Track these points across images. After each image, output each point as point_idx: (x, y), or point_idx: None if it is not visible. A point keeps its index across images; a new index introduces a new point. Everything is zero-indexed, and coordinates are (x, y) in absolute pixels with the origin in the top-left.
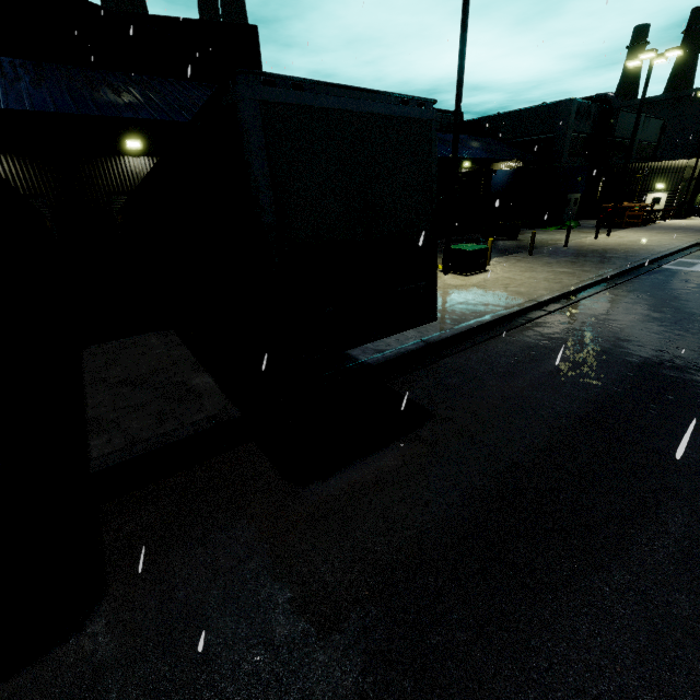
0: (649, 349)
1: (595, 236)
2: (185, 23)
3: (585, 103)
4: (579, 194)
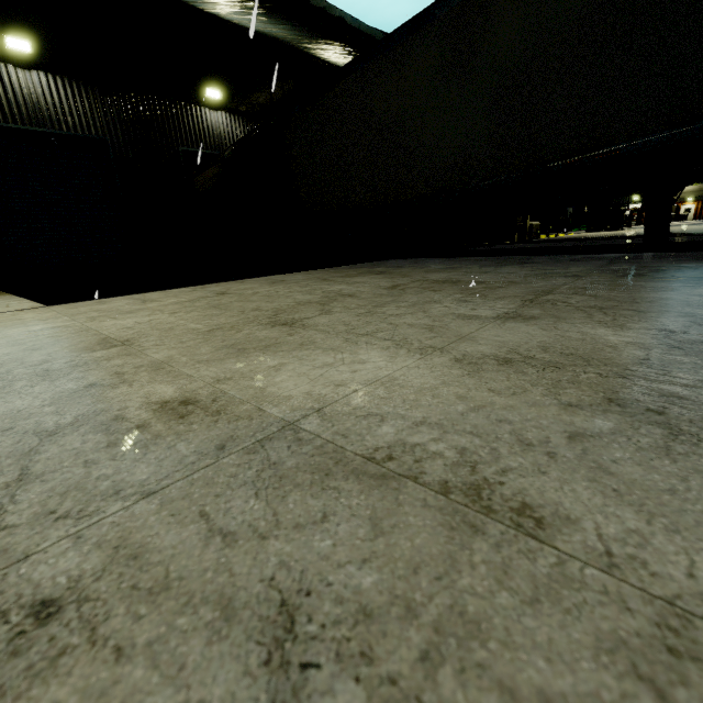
0: None
1: (636, 224)
2: None
3: None
4: (571, 208)
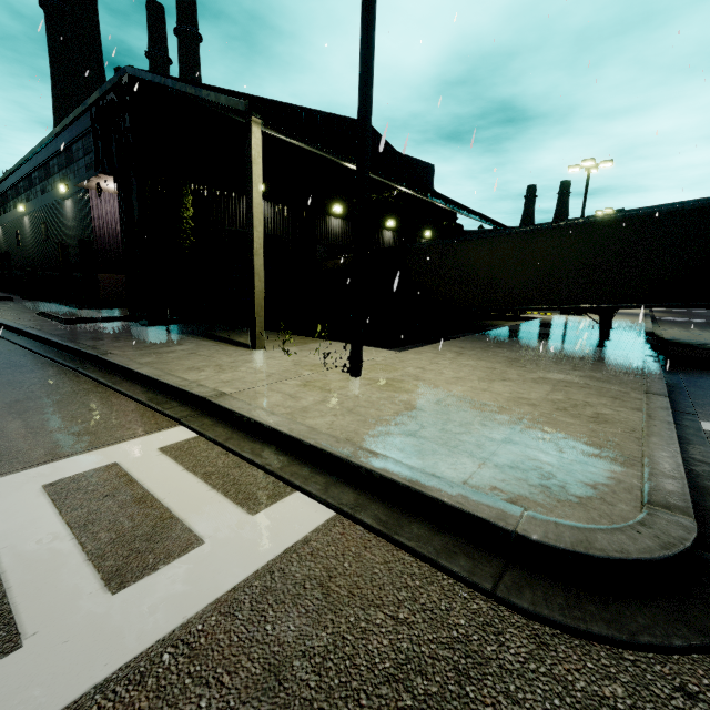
0: None
1: None
2: (412, 159)
3: None
4: None
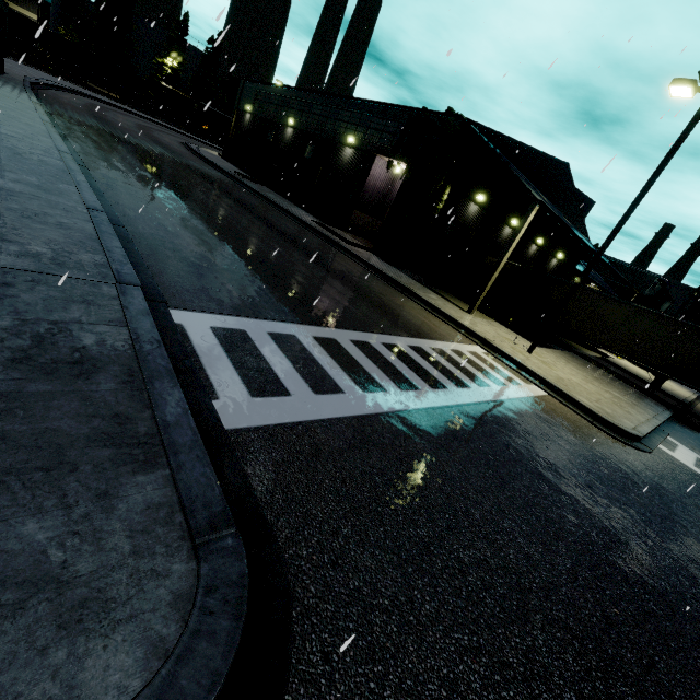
0: None
1: None
2: (581, 195)
3: (657, 281)
4: None
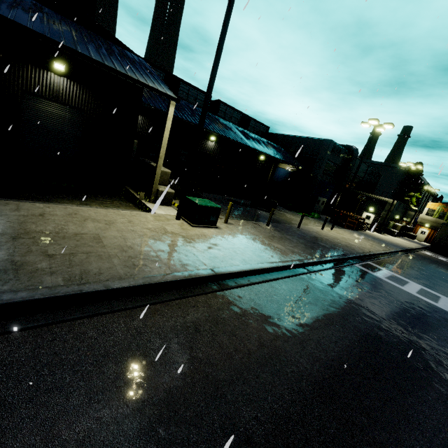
0: (279, 395)
1: (322, 227)
2: None
3: (338, 146)
4: (326, 198)
